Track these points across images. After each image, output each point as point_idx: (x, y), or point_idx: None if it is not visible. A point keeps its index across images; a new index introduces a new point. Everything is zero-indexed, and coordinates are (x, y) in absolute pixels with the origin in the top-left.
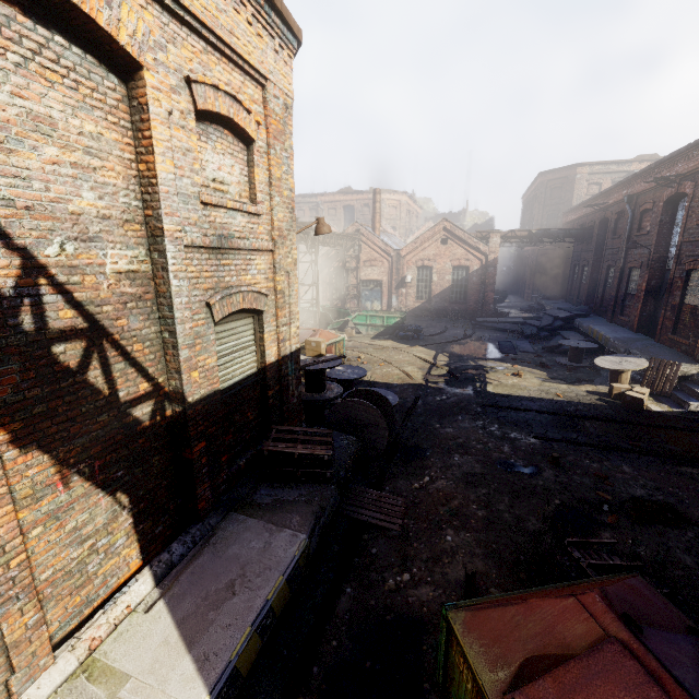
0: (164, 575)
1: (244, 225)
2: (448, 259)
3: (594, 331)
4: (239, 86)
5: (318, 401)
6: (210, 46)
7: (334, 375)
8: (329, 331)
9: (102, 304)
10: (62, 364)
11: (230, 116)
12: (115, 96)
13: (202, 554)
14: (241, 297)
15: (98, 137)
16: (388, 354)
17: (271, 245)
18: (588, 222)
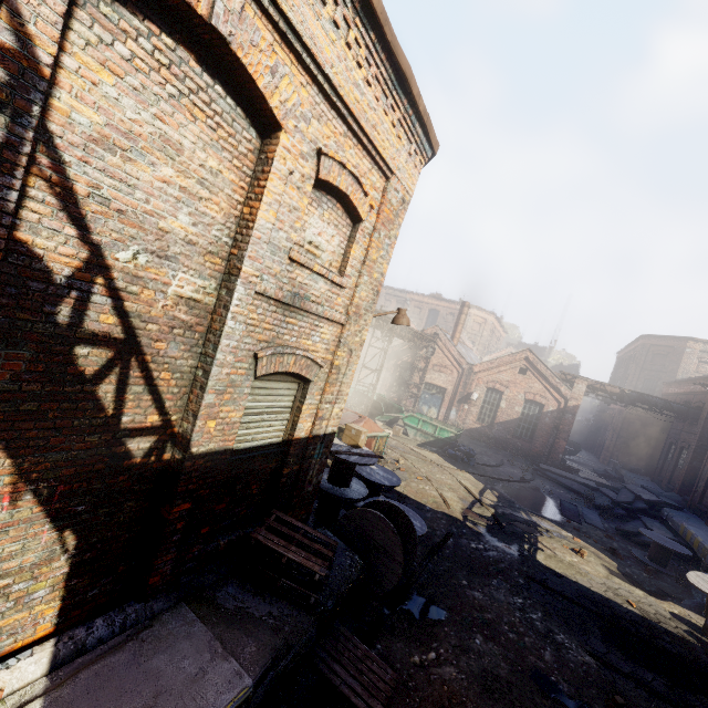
0: (66, 660)
1: (323, 291)
2: (522, 390)
3: (688, 532)
4: (365, 172)
5: (336, 496)
6: (351, 132)
7: (365, 472)
8: (376, 422)
9: (149, 320)
10: (78, 367)
11: (347, 193)
12: (248, 146)
13: (122, 649)
14: (294, 360)
15: (217, 173)
16: (430, 468)
17: (344, 318)
18: (695, 400)
